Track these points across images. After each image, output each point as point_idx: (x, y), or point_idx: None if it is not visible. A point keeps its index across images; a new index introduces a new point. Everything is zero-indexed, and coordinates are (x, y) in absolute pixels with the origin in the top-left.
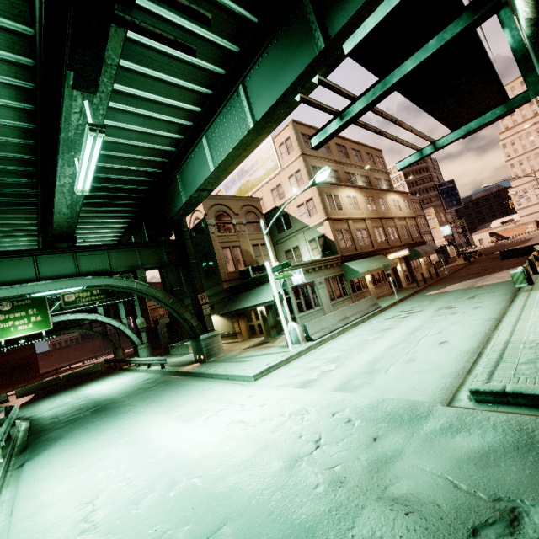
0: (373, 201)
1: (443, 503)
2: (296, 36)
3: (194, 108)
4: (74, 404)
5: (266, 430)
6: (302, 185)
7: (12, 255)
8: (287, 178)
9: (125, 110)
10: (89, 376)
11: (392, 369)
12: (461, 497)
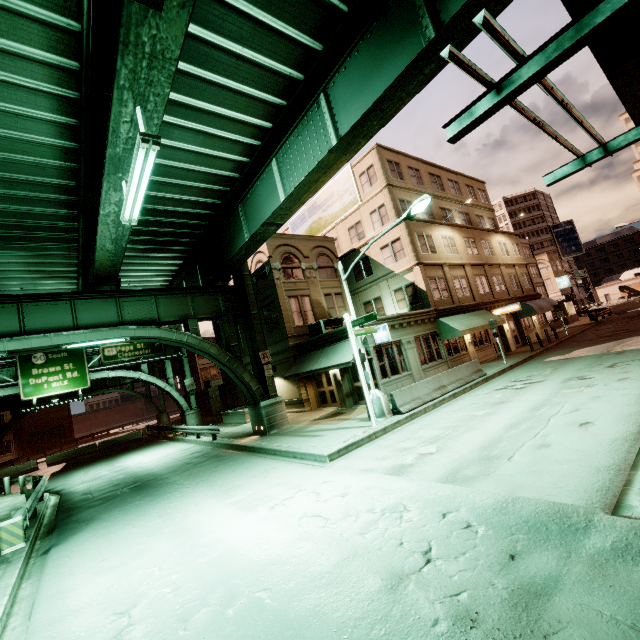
0: (474, 243)
1: None
2: (397, 27)
3: (264, 123)
4: (111, 478)
5: (352, 531)
6: (387, 223)
7: (47, 299)
8: (368, 214)
9: (182, 126)
10: (129, 445)
11: (518, 456)
12: None
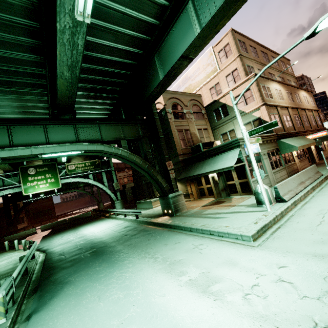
0: (291, 95)
1: None
2: None
3: None
4: (76, 243)
5: None
6: (238, 81)
7: (27, 123)
8: (224, 77)
9: None
10: (84, 220)
11: None
12: None
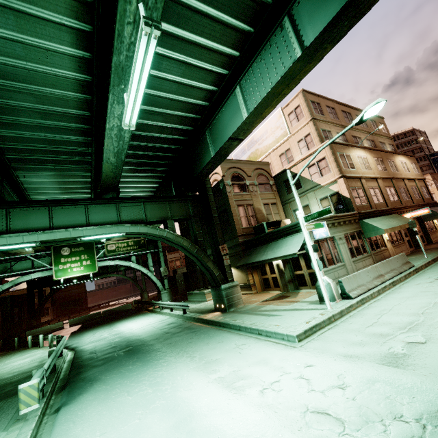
0: (382, 162)
1: None
2: None
3: (233, 52)
4: (110, 340)
5: None
6: (312, 147)
7: (69, 204)
8: (296, 142)
9: (169, 57)
10: (122, 314)
11: None
12: None
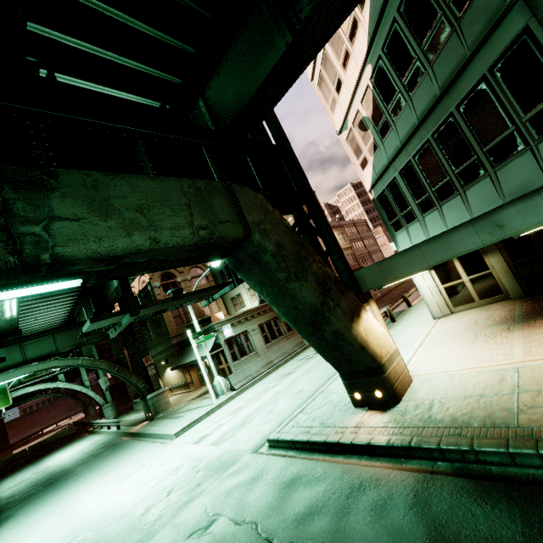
0: None
1: (192, 522)
2: None
3: None
4: (32, 480)
5: (150, 487)
6: None
7: None
8: None
9: None
10: (56, 444)
11: (255, 420)
12: (202, 517)
